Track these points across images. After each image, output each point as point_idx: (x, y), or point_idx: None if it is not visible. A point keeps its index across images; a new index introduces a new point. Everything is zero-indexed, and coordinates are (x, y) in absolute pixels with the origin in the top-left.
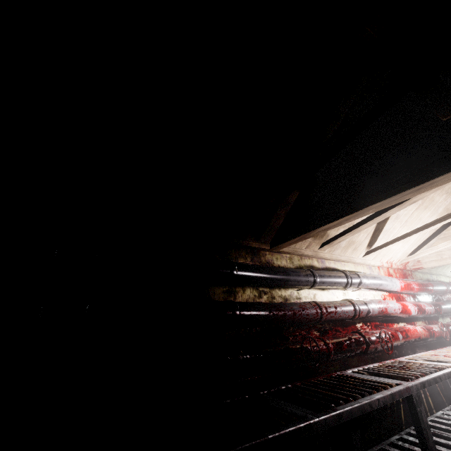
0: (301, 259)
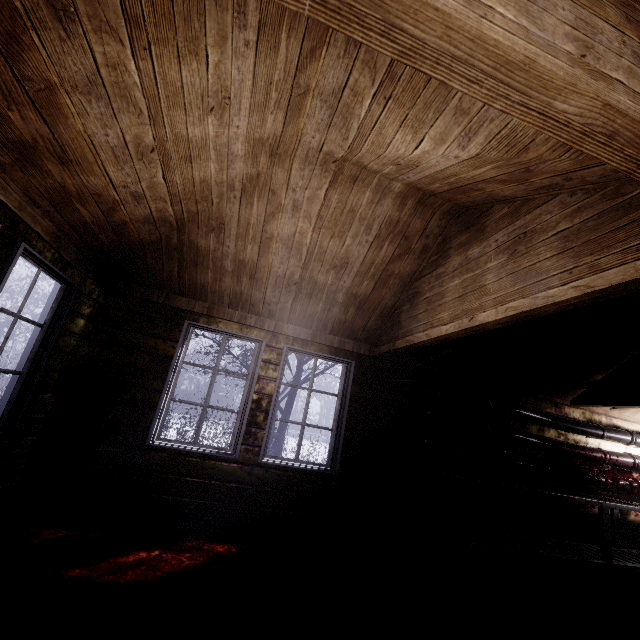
0: (591, 415)
